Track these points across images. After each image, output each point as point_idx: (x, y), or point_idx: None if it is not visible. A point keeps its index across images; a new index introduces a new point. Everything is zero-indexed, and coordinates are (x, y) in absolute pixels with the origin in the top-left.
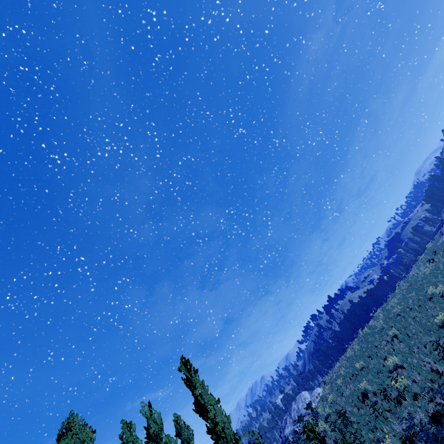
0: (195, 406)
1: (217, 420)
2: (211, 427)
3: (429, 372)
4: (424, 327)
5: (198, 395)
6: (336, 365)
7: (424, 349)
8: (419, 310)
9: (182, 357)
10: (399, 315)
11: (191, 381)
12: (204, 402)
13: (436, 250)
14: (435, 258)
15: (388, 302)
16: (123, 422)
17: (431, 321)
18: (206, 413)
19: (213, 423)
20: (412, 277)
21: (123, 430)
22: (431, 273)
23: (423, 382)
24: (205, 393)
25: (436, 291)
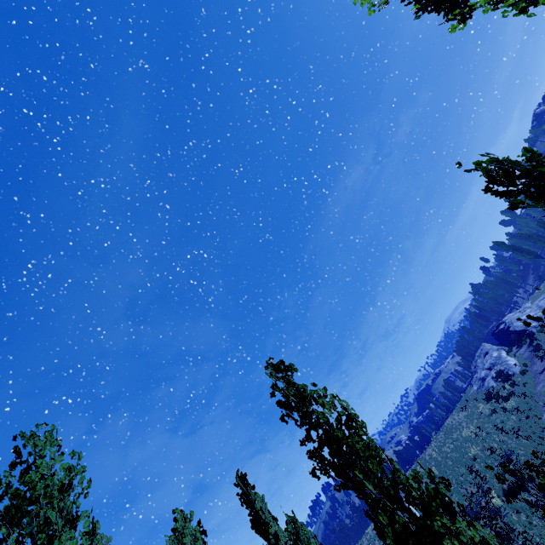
0: (255, 522)
1: (280, 535)
2: (272, 542)
3: (465, 495)
4: (460, 461)
5: (258, 510)
6: (366, 533)
7: (461, 478)
8: (455, 450)
9: (237, 471)
10: (437, 459)
11: (249, 495)
12: (265, 517)
13: (468, 399)
14: (467, 407)
15: (425, 452)
16: (173, 538)
17: (466, 457)
18: (263, 533)
19: (275, 539)
20: (447, 426)
21: (175, 544)
22: (464, 420)
23: (461, 501)
24: (265, 509)
25: (468, 433)
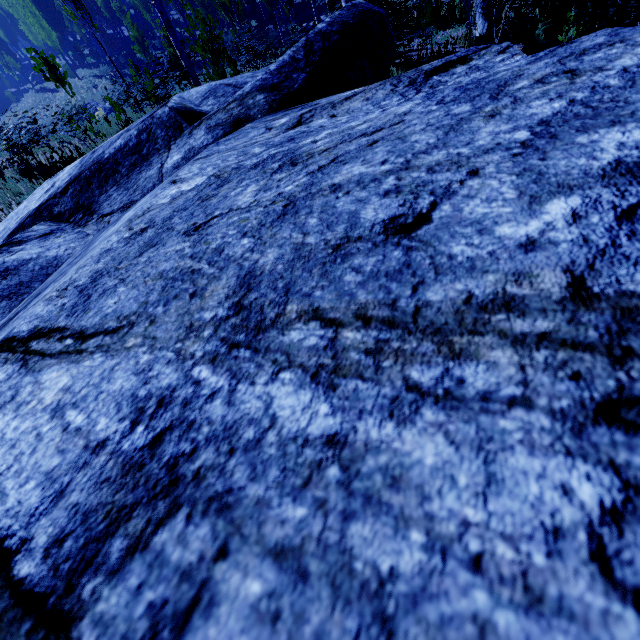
0: None
1: None
2: None
3: None
4: None
5: None
6: None
7: None
8: None
9: None
10: None
11: None
12: None
13: None
14: None
15: None
16: None
17: None
18: None
19: None
20: None
21: None
22: None
23: None
24: None
25: None
